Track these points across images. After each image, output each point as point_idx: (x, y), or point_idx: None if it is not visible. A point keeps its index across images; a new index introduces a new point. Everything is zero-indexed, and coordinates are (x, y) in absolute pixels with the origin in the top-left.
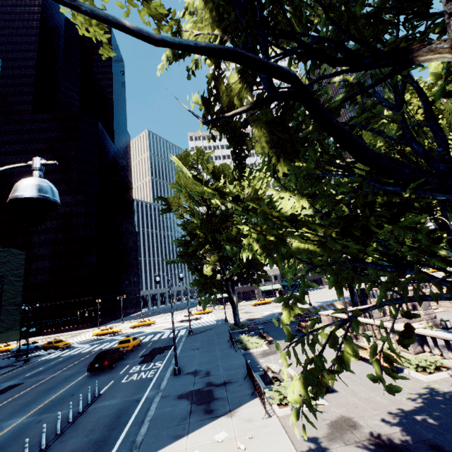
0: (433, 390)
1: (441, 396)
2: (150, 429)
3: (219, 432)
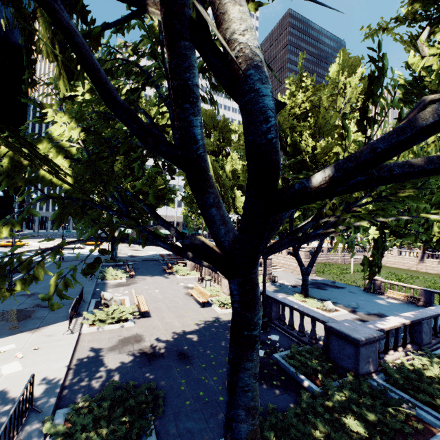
0: (218, 319)
1: (219, 323)
2: None
3: (9, 345)
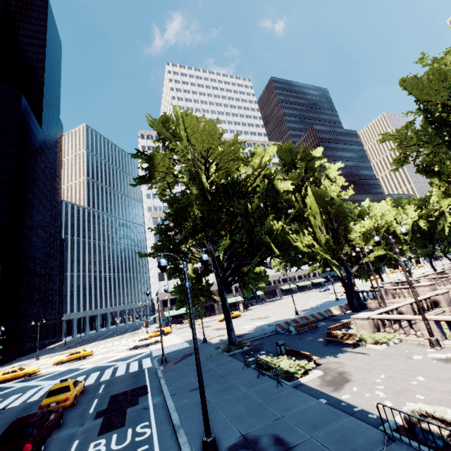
0: None
1: None
2: None
3: None
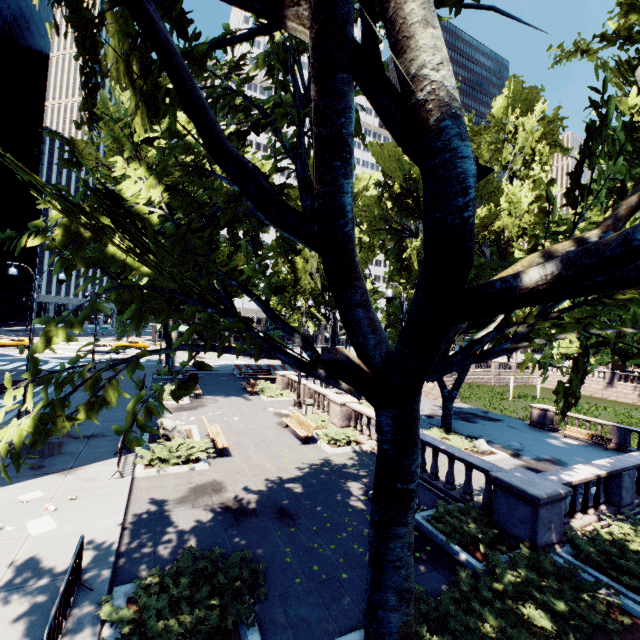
0: (328, 462)
1: (330, 467)
2: None
3: (33, 492)
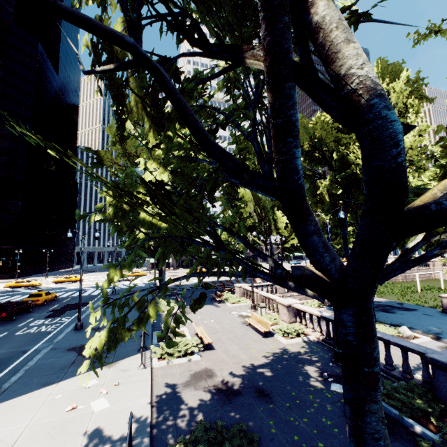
0: (285, 351)
1: (288, 355)
2: (23, 377)
3: (91, 380)
